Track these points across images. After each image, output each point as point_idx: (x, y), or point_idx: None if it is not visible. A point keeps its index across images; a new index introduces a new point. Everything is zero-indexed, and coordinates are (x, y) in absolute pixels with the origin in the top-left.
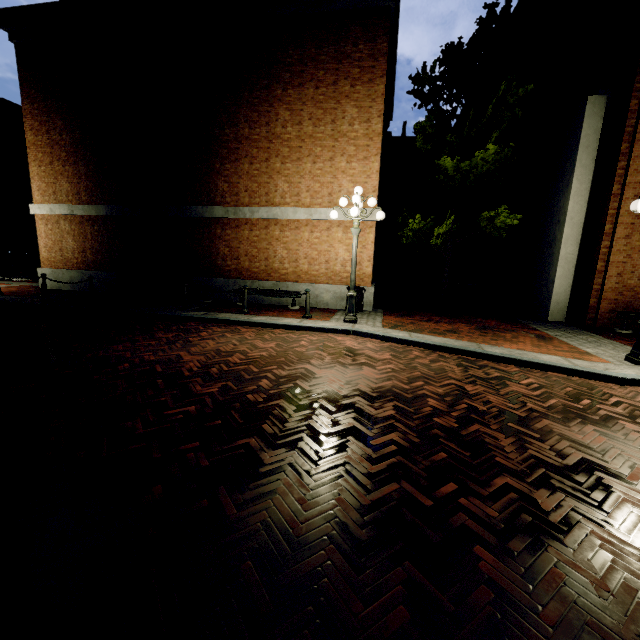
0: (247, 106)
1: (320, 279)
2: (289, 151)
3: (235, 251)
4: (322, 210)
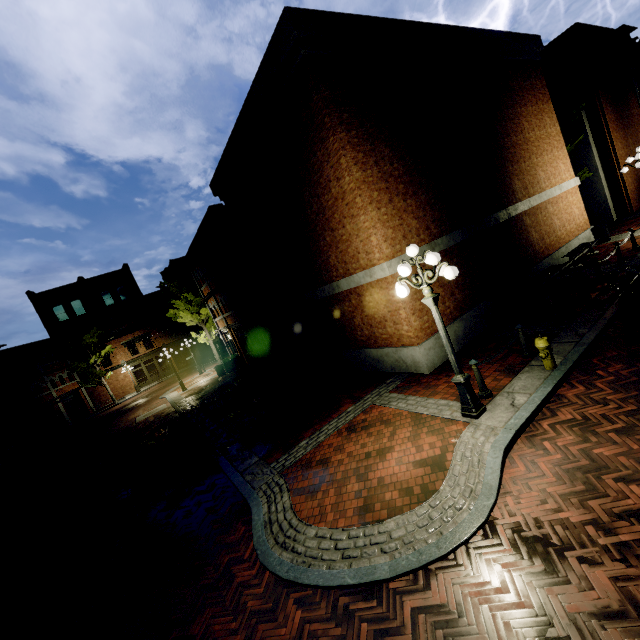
0: (509, 120)
1: (575, 233)
2: (536, 149)
3: (540, 233)
4: (563, 185)
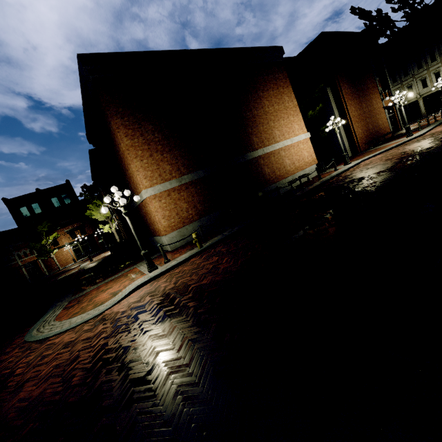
0: (252, 101)
1: (304, 167)
2: (274, 117)
3: (272, 169)
4: (294, 138)
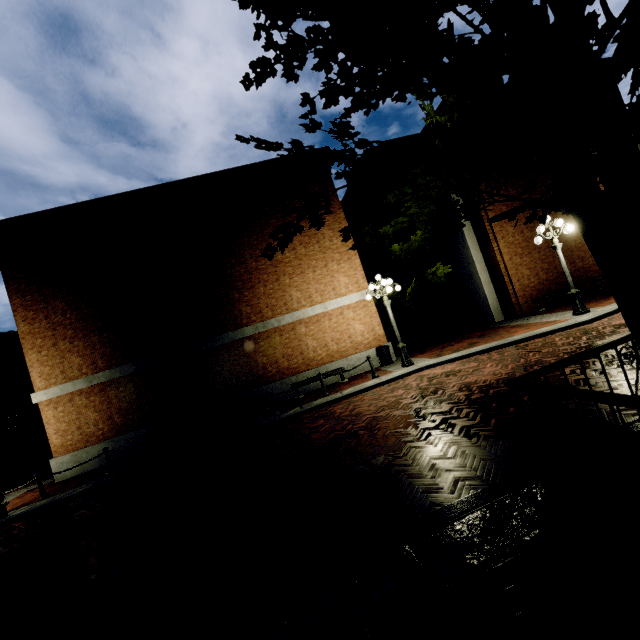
0: (249, 247)
1: (349, 352)
2: (292, 269)
3: (272, 357)
4: (333, 301)
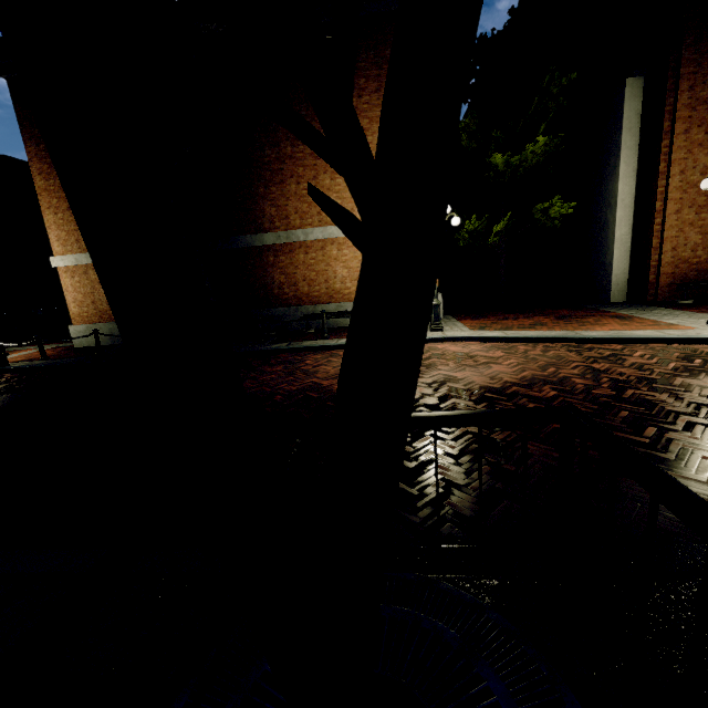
0: None
1: None
2: None
3: (292, 277)
4: None
